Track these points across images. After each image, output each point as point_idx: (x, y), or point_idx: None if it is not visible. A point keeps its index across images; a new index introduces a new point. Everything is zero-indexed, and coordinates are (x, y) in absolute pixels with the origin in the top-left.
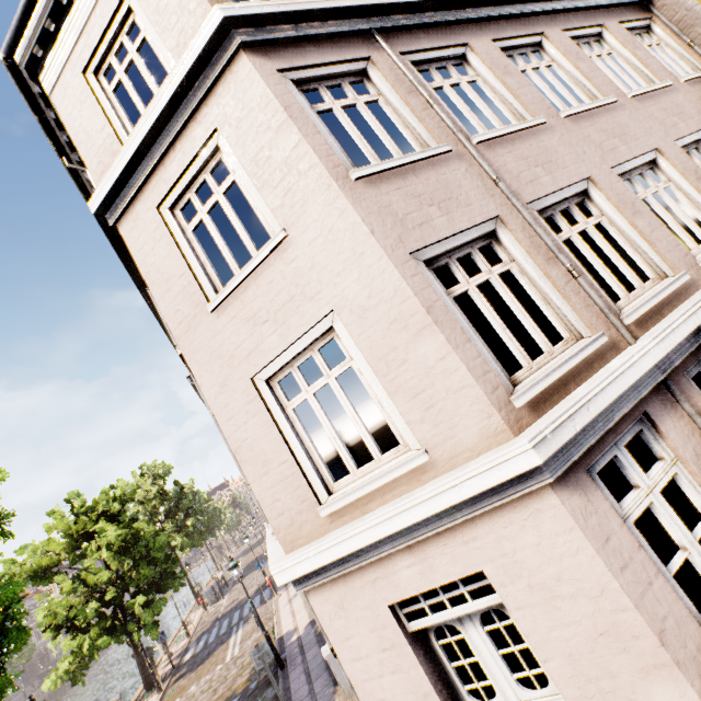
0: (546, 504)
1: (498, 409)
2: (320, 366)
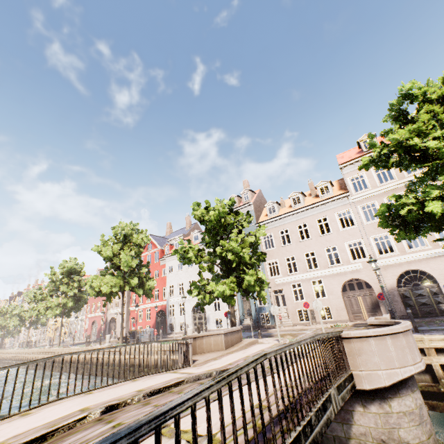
0: None
1: None
2: None
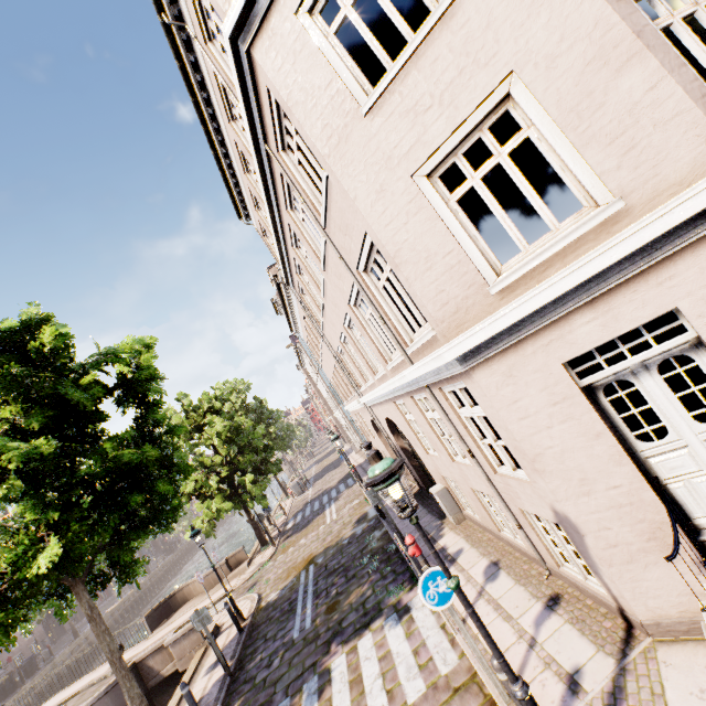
0: None
1: None
2: (489, 146)
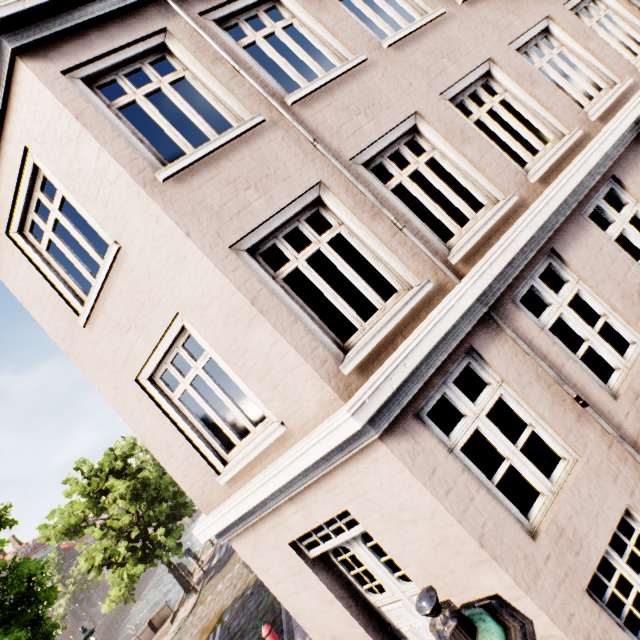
0: (379, 453)
1: (328, 380)
2: (187, 360)
